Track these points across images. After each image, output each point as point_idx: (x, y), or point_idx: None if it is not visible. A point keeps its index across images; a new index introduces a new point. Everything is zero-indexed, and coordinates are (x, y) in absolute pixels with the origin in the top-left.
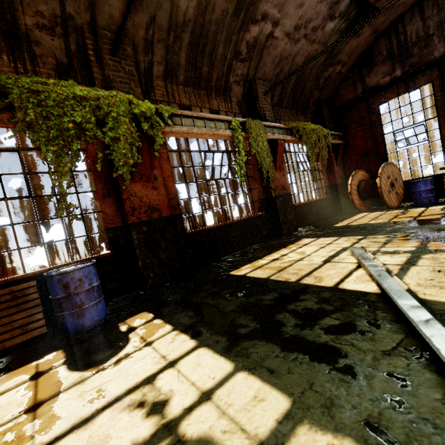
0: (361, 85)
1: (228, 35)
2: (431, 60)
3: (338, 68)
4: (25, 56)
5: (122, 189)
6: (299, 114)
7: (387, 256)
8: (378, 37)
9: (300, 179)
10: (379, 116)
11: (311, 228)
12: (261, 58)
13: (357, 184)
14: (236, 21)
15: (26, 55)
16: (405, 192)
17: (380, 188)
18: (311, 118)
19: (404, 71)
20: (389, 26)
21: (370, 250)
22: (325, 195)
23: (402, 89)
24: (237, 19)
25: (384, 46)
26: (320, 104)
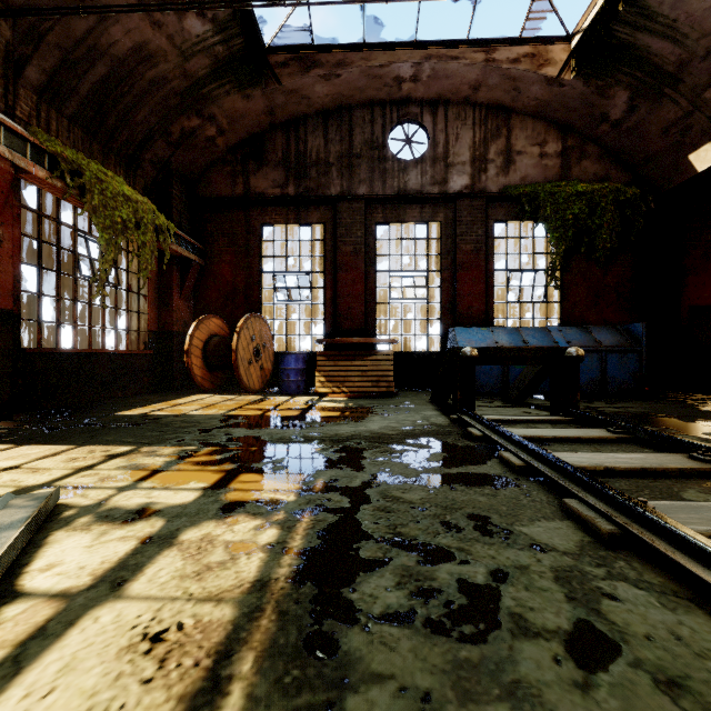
0: (243, 183)
1: None
2: (327, 195)
3: (210, 130)
4: None
5: None
6: (113, 160)
7: (92, 534)
8: (276, 126)
9: (76, 294)
10: (260, 241)
11: (59, 414)
12: None
13: (206, 339)
14: None
15: None
16: (276, 370)
17: (236, 353)
18: (144, 188)
19: (298, 193)
20: (290, 122)
21: (79, 503)
22: (146, 347)
23: (293, 216)
24: None
25: (280, 145)
26: (169, 174)
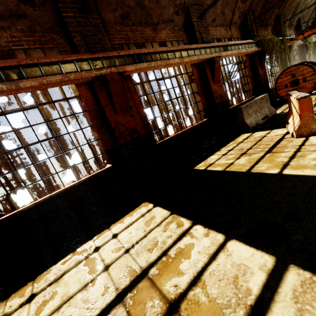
0: None
1: None
2: None
3: None
4: (291, 29)
5: (305, 57)
6: None
7: None
8: None
9: None
10: None
11: None
12: None
13: None
14: None
15: (291, 28)
16: None
17: None
18: None
19: None
20: None
21: None
22: None
23: None
24: None
25: None
26: None
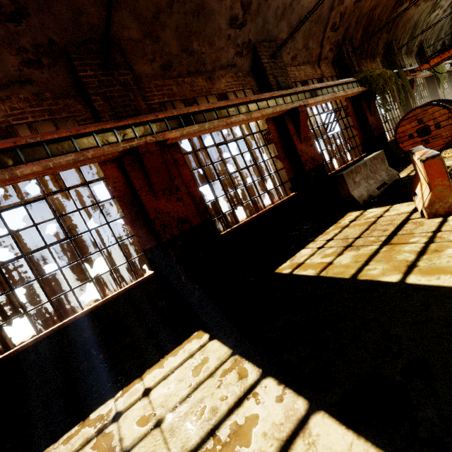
0: None
1: (446, 26)
2: None
3: None
4: (412, 56)
5: (438, 93)
6: None
7: None
8: None
9: None
10: None
11: None
12: (450, 30)
13: None
14: (451, 19)
15: (411, 56)
16: None
17: None
18: None
19: None
20: None
21: None
22: None
23: None
24: (451, 18)
25: None
26: None
